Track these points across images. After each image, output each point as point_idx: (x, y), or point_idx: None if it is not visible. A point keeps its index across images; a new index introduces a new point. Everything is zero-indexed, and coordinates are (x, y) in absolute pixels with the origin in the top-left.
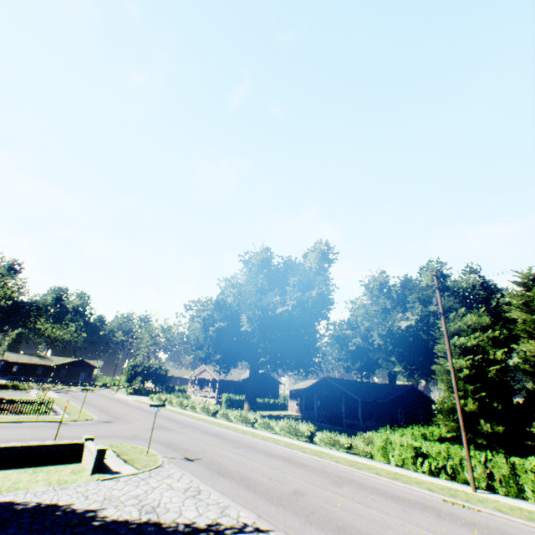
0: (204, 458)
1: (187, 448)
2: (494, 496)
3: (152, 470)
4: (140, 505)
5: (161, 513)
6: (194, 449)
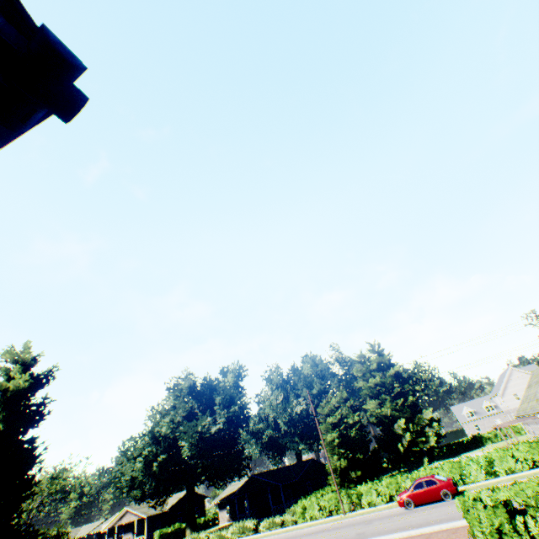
0: None
1: None
2: (352, 512)
3: None
4: None
5: None
6: None
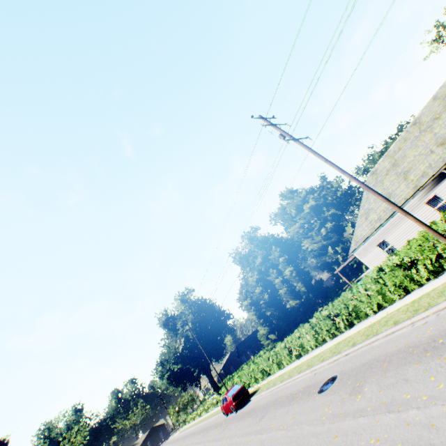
0: None
1: None
2: None
3: None
4: None
5: None
6: None
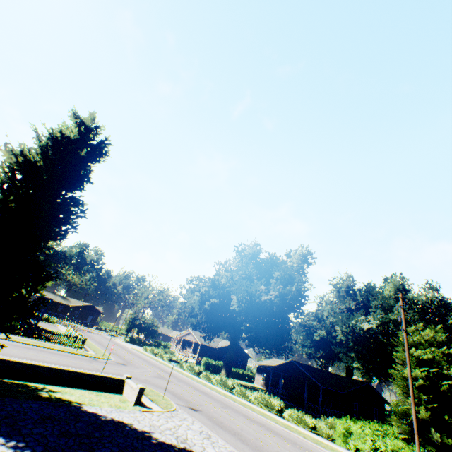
0: (203, 410)
1: (188, 399)
2: None
3: (172, 411)
4: (175, 435)
5: (191, 445)
6: (193, 401)
